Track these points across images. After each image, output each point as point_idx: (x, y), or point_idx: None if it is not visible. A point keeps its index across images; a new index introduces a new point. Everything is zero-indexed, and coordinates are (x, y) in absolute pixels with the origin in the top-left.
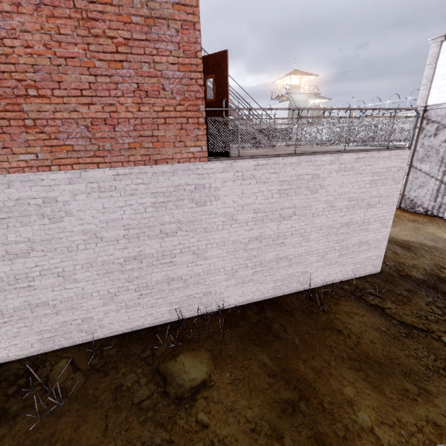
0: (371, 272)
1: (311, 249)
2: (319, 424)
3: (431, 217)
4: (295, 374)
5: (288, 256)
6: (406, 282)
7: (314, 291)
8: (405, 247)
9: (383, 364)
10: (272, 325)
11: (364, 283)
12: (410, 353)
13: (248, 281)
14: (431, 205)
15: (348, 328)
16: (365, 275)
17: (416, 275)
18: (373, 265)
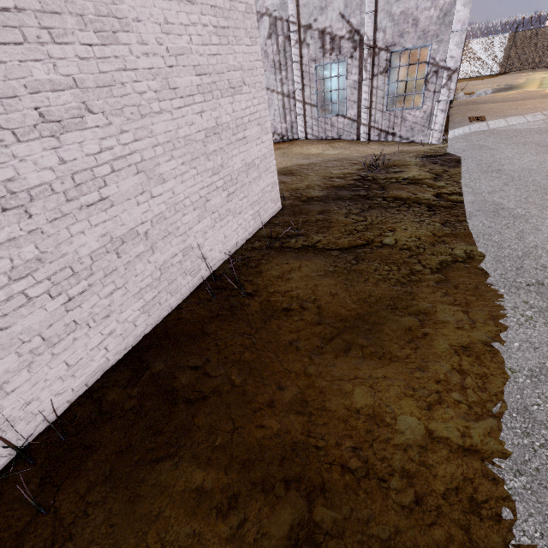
0: (273, 212)
1: (176, 199)
2: (373, 524)
3: (289, 142)
4: (271, 451)
5: (136, 227)
6: (313, 205)
7: (219, 275)
8: (287, 174)
9: (364, 315)
10: (176, 382)
11: (274, 229)
12: (375, 280)
13: (66, 333)
14: (284, 128)
15: (294, 298)
16: (269, 219)
17: (316, 194)
18: (272, 201)
